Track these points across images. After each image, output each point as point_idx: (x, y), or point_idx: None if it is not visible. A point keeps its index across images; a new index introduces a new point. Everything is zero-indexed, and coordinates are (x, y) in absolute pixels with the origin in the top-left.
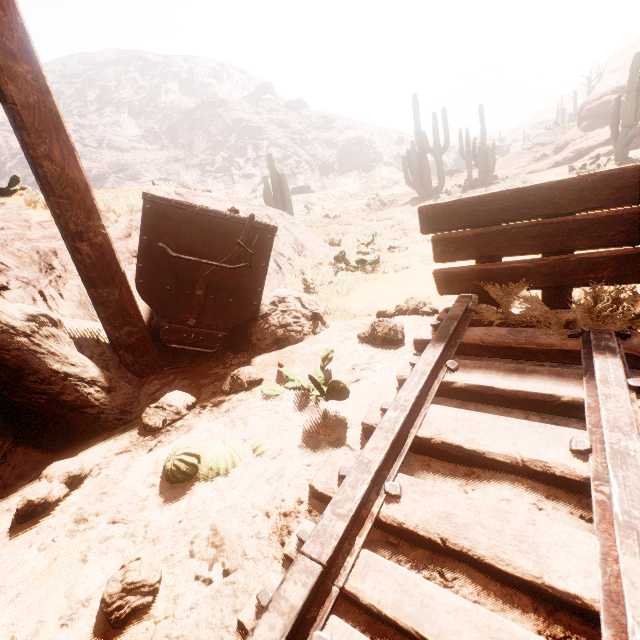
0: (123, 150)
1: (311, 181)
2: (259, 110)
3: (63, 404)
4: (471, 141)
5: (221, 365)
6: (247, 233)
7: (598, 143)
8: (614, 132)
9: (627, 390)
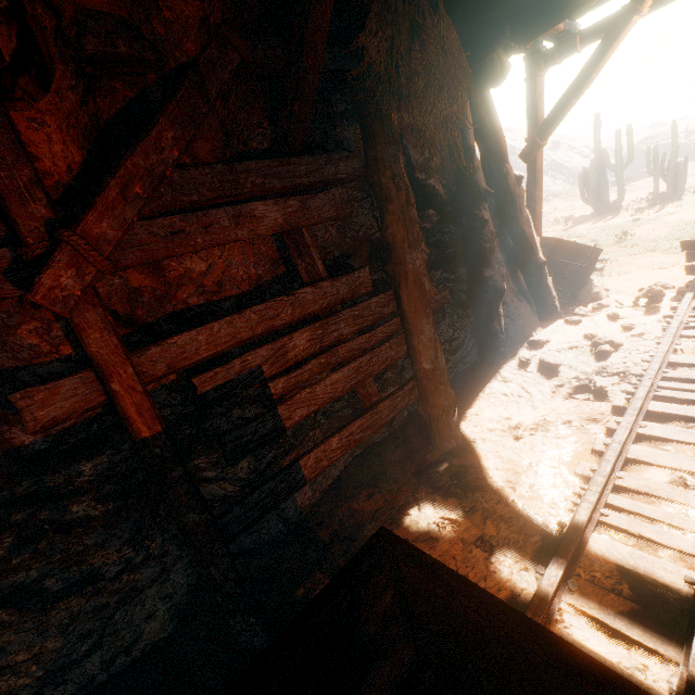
0: None
1: None
2: None
3: (554, 306)
4: (647, 140)
5: (569, 308)
6: (592, 252)
7: None
8: None
9: None
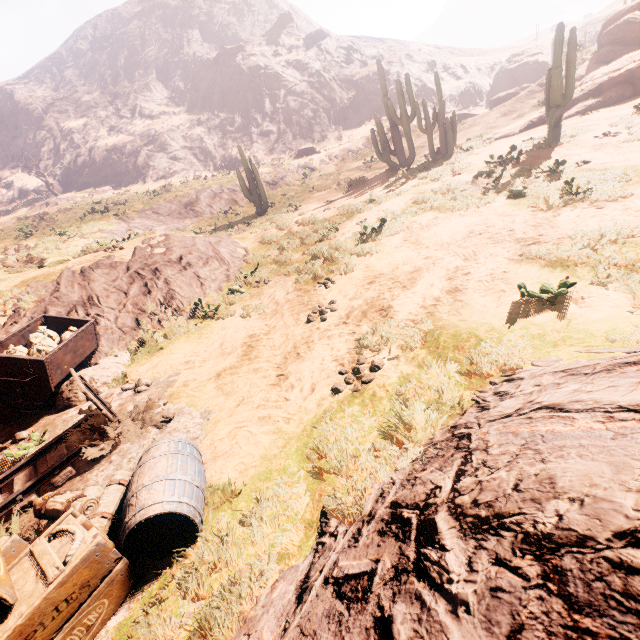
0: (153, 117)
1: (328, 132)
2: (278, 50)
3: None
4: (514, 57)
5: (41, 418)
6: (28, 366)
7: (582, 95)
8: (548, 109)
9: (41, 476)
